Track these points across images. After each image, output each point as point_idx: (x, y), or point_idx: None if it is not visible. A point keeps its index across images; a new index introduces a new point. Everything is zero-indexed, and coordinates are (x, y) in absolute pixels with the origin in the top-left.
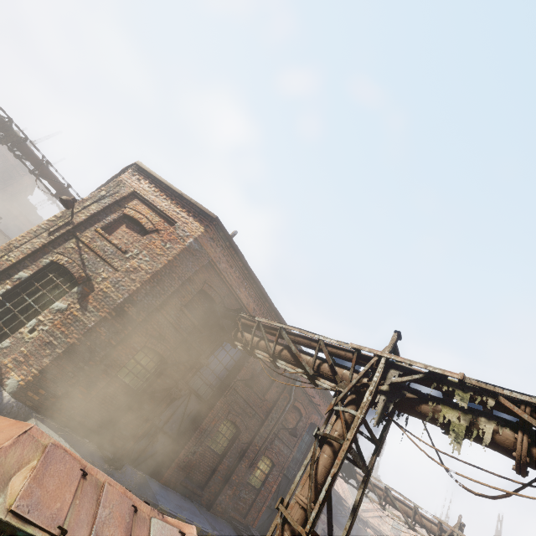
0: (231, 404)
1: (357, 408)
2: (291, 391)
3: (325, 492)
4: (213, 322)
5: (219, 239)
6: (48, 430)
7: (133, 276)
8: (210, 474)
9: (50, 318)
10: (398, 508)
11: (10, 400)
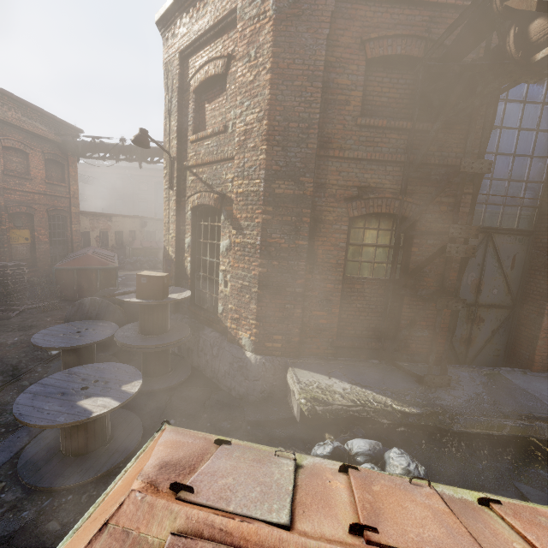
0: None
1: None
2: None
3: None
4: (438, 96)
5: None
6: (311, 376)
7: (251, 144)
8: None
9: (228, 263)
10: None
11: (257, 359)
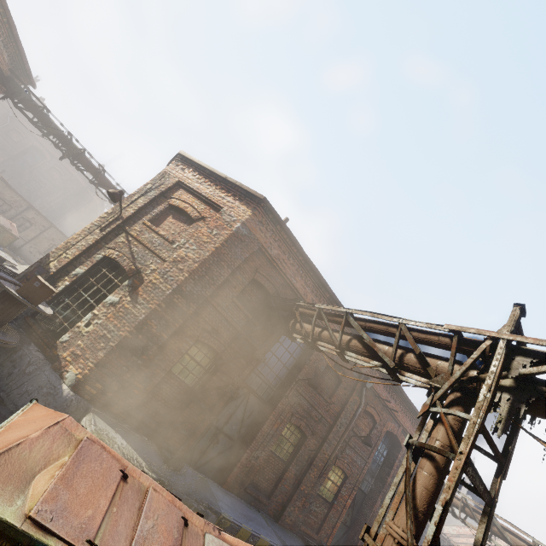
0: (294, 406)
1: (465, 410)
2: (361, 394)
3: (434, 526)
4: (268, 314)
5: (269, 222)
6: (105, 426)
7: (181, 266)
8: (276, 482)
9: (104, 312)
10: (509, 542)
11: (69, 393)
